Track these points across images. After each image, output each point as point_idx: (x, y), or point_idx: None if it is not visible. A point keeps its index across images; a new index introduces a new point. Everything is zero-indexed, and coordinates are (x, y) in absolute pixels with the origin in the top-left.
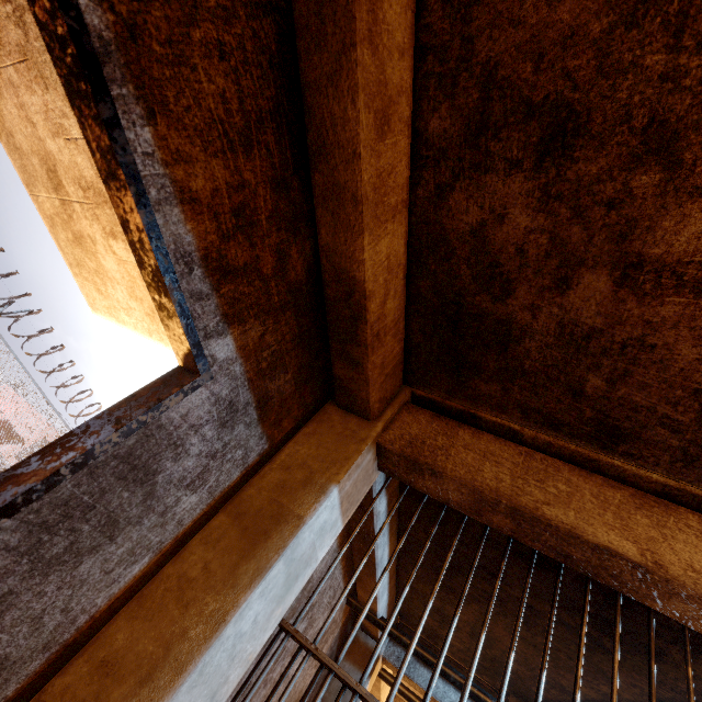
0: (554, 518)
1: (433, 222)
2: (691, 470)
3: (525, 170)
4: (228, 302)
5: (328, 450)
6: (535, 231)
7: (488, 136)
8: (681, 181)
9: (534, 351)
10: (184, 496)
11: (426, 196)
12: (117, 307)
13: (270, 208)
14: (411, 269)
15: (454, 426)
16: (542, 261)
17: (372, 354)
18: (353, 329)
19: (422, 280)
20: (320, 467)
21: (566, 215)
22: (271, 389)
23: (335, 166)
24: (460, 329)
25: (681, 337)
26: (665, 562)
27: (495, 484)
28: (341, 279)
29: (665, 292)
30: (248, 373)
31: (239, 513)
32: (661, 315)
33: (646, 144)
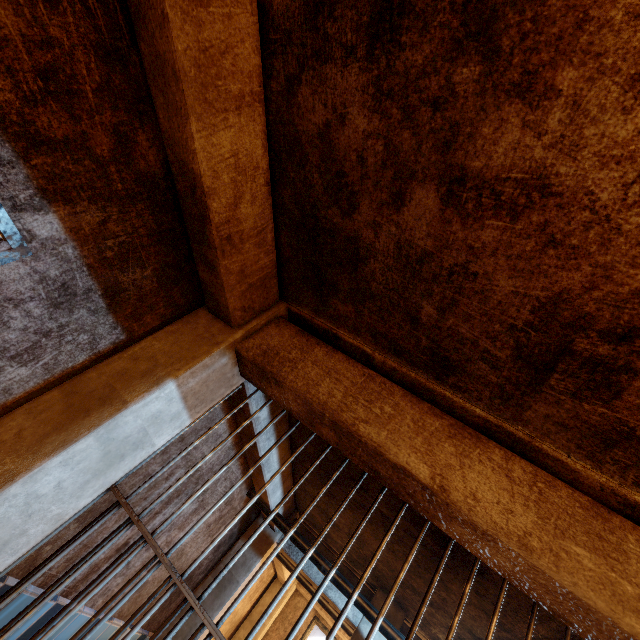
0: (366, 435)
1: (288, 121)
2: (507, 407)
3: (360, 59)
4: (45, 176)
5: (181, 348)
6: (372, 136)
7: (325, 14)
8: (499, 76)
9: (378, 273)
10: (9, 367)
11: (279, 91)
12: None
13: (98, 80)
14: (275, 176)
15: (314, 343)
16: (380, 172)
17: (223, 258)
18: (203, 230)
19: (285, 189)
20: (166, 362)
21: (397, 117)
22: (123, 281)
23: (152, 32)
24: (318, 245)
25: (499, 266)
26: (451, 487)
27: (325, 398)
28: (184, 172)
29: (485, 213)
30: (86, 258)
31: (72, 392)
32: (482, 240)
33: (467, 25)
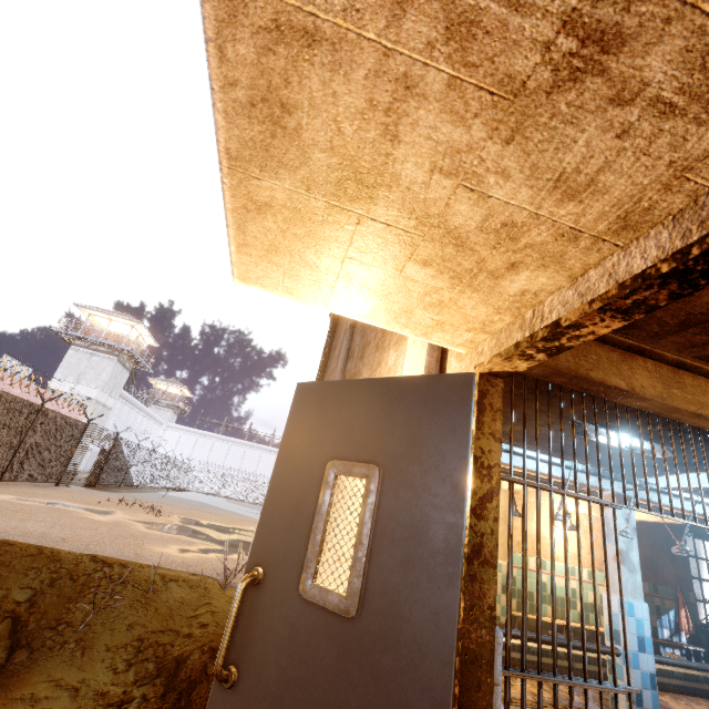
0: (595, 378)
1: None
2: (651, 339)
3: None
4: None
5: None
6: None
7: None
8: None
9: None
10: None
11: None
12: (322, 294)
13: None
14: None
15: None
16: None
17: None
18: None
19: None
20: None
21: None
22: None
23: None
24: None
25: None
26: (634, 387)
27: (567, 364)
28: None
29: None
30: None
31: None
32: None
33: None
